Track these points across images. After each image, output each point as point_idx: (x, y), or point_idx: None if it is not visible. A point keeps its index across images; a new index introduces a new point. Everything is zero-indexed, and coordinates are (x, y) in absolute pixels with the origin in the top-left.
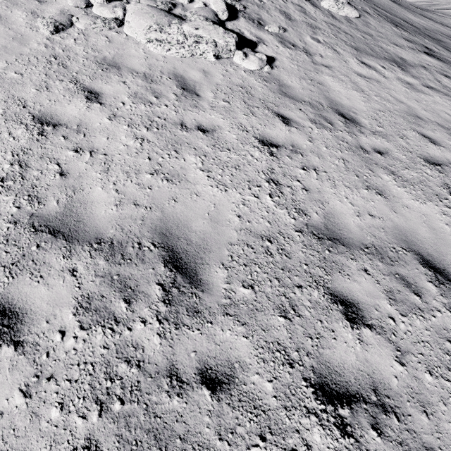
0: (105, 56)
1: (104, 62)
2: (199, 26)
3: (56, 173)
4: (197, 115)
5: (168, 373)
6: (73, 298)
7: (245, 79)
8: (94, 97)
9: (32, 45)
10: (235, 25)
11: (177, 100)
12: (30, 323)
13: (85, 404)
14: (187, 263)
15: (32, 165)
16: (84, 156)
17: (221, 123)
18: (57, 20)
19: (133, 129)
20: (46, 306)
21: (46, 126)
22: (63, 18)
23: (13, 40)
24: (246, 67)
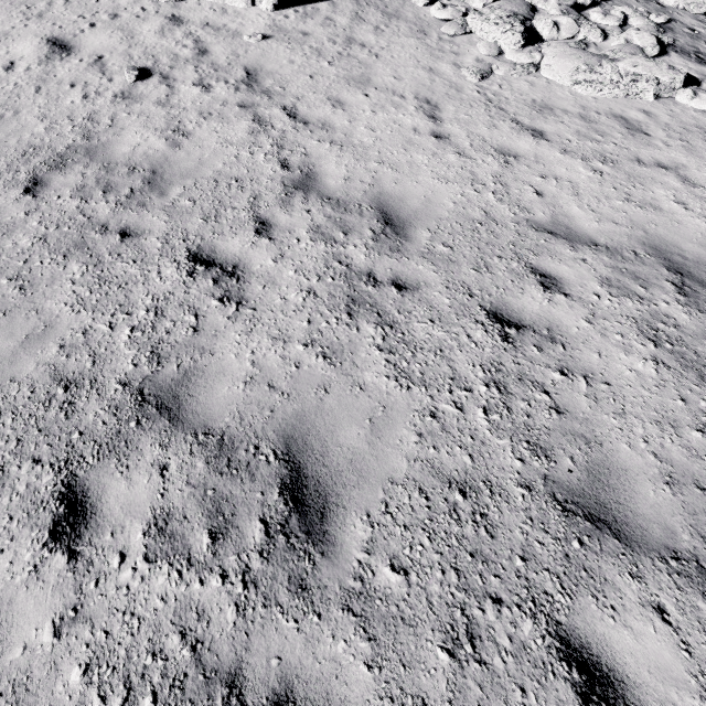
0: (533, 100)
1: (535, 105)
2: (638, 63)
3: (532, 192)
4: (653, 153)
5: (705, 338)
6: (593, 277)
7: (699, 120)
8: (539, 135)
9: (467, 92)
10: (665, 62)
11: (624, 139)
12: (567, 285)
13: (639, 338)
14: (690, 273)
15: (510, 185)
16: (551, 182)
17: (684, 162)
18: (480, 68)
19: (588, 163)
20: (574, 278)
21: (507, 157)
22: (485, 67)
23: (450, 88)
24: (696, 107)
